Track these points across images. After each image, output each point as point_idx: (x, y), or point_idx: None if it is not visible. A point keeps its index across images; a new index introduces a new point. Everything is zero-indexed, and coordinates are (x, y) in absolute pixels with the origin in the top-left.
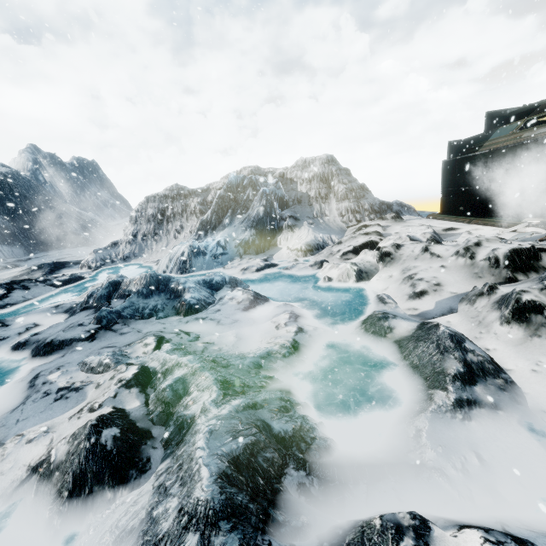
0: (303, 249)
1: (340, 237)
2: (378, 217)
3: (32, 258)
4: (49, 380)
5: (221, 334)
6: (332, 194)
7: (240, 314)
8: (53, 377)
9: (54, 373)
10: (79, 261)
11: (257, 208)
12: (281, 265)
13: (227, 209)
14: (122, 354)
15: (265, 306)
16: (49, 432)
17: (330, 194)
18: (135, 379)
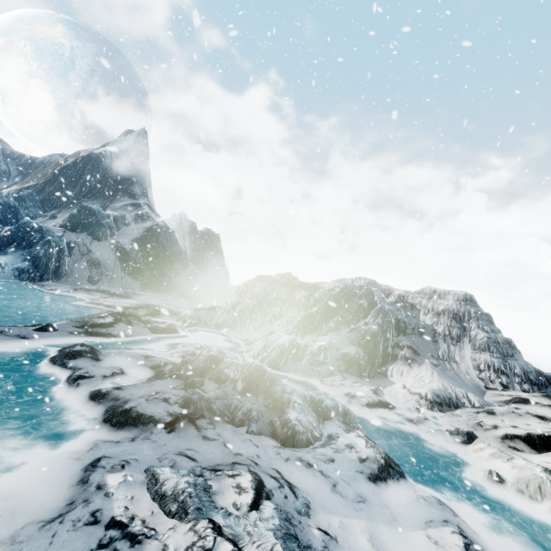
0: (428, 398)
1: (482, 401)
2: (543, 394)
3: (144, 294)
4: (107, 484)
5: (343, 520)
6: (466, 338)
7: (364, 484)
8: (112, 482)
9: (116, 472)
10: (178, 312)
11: (370, 323)
12: (399, 410)
13: (335, 313)
14: (205, 488)
15: (401, 486)
16: None
17: (464, 338)
18: None
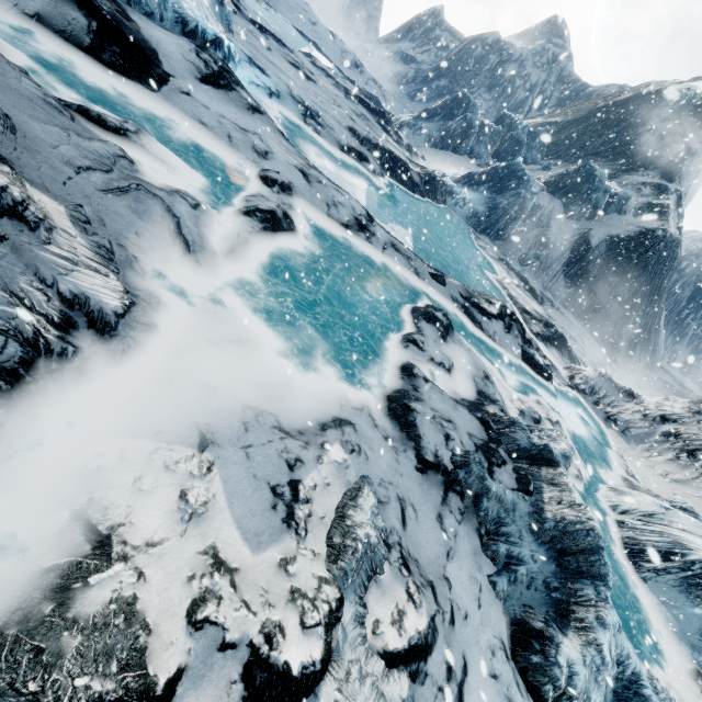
0: None
1: None
2: None
3: (560, 310)
4: (328, 450)
5: None
6: None
7: None
8: (333, 453)
9: (343, 448)
10: (577, 360)
11: None
12: None
13: None
14: (375, 564)
15: None
16: (188, 523)
17: None
18: (271, 678)
